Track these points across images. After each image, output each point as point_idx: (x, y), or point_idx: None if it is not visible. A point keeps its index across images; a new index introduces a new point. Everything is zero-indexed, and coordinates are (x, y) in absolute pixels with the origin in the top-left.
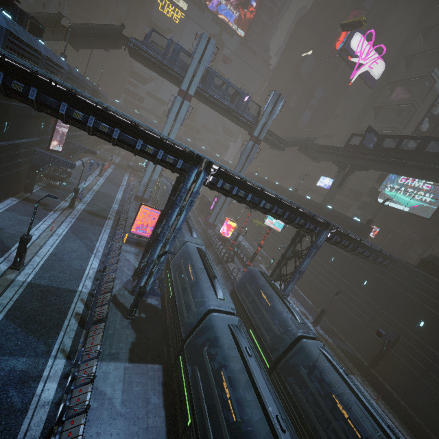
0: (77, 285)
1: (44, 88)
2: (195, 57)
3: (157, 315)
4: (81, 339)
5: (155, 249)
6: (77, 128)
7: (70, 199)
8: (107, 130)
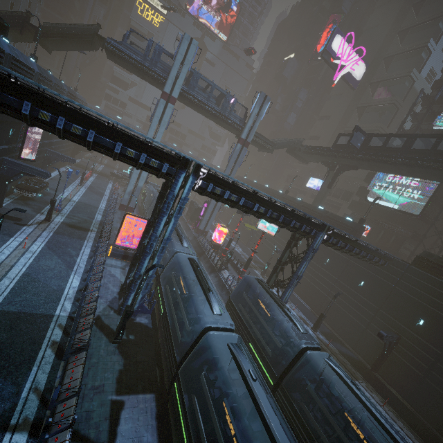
0: (54, 308)
1: (1, 84)
2: (178, 59)
3: (147, 335)
4: (59, 372)
5: (142, 262)
6: (53, 135)
7: (46, 211)
8: (80, 132)
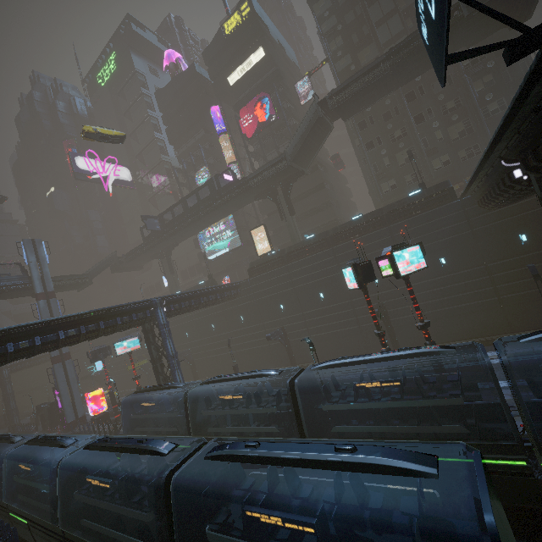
0: None
1: None
2: None
3: None
4: None
5: None
6: None
7: None
8: None
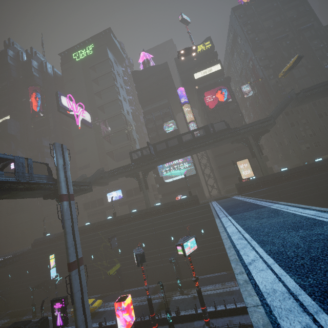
0: None
1: None
2: None
3: None
4: None
5: None
6: None
7: None
8: None
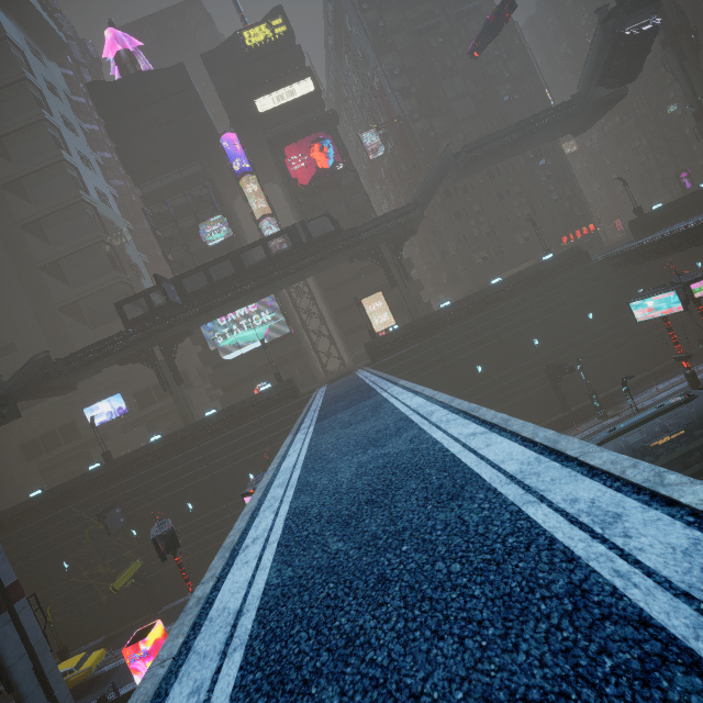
0: None
1: None
2: None
3: None
4: None
5: None
6: None
7: None
8: None
